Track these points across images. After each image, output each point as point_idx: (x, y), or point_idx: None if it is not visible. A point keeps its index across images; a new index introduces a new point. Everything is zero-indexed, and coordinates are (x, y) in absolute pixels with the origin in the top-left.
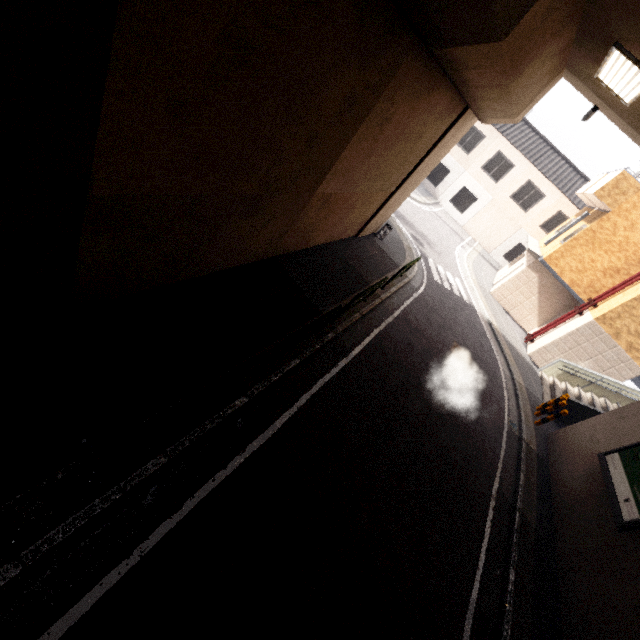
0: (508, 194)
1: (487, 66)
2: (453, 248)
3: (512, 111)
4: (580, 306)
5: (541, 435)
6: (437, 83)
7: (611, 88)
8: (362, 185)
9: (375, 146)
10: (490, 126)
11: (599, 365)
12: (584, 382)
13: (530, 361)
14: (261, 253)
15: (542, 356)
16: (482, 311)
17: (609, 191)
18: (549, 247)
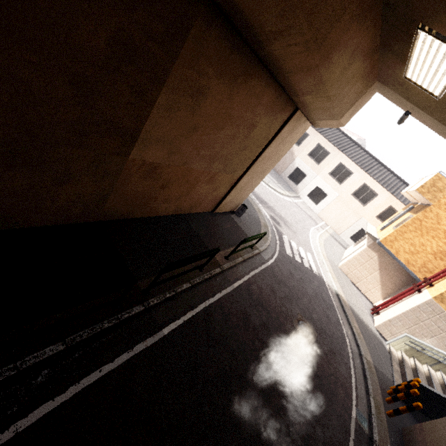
0: (350, 192)
1: (286, 32)
2: (308, 229)
3: (334, 110)
4: (417, 284)
5: (395, 430)
6: (253, 69)
7: (420, 85)
8: (198, 162)
9: (197, 121)
10: (333, 146)
11: (444, 343)
12: (432, 360)
13: (377, 333)
14: (77, 215)
15: (388, 329)
16: (331, 283)
17: (428, 188)
18: (384, 231)
